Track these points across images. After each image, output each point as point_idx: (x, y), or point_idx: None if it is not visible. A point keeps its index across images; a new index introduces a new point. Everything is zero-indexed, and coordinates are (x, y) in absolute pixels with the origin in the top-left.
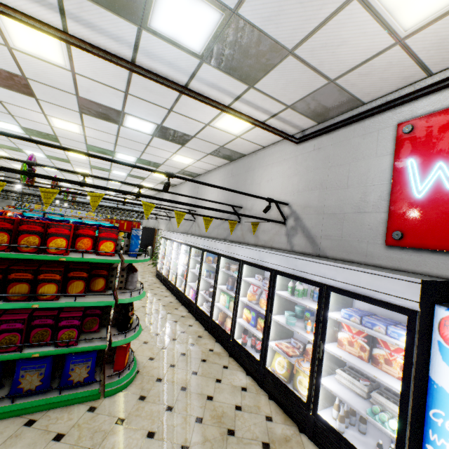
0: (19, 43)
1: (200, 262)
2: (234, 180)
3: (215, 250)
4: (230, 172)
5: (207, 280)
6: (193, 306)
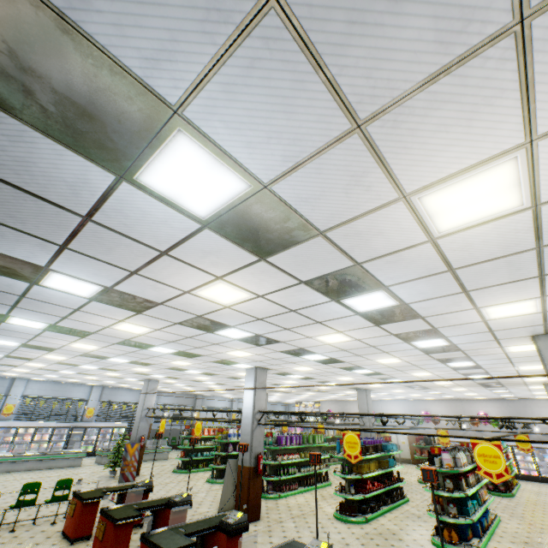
0: (535, 392)
1: (531, 453)
2: (513, 409)
3: (545, 446)
4: (505, 404)
5: (544, 462)
6: (536, 477)
